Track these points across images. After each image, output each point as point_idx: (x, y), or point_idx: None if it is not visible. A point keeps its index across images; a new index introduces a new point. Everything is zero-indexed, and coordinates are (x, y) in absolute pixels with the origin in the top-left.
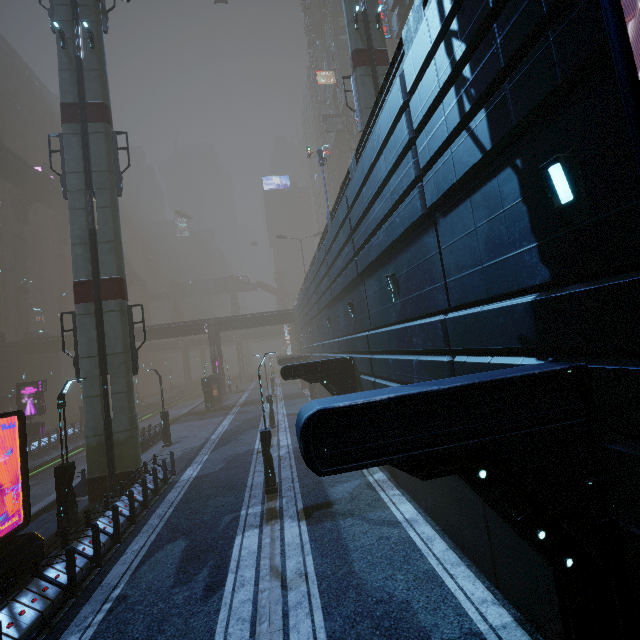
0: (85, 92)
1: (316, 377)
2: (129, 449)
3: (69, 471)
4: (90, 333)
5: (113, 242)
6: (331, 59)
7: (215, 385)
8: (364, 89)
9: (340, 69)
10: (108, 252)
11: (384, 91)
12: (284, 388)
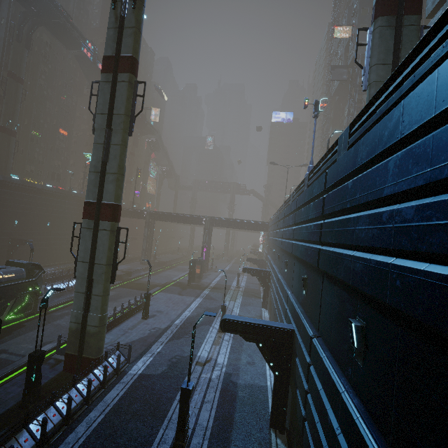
0: (121, 47)
1: (253, 337)
2: (95, 341)
3: (38, 360)
4: (87, 243)
5: (116, 174)
6: (351, 15)
7: (199, 265)
8: (381, 42)
9: (358, 24)
10: (111, 182)
11: (425, 46)
12: (248, 279)
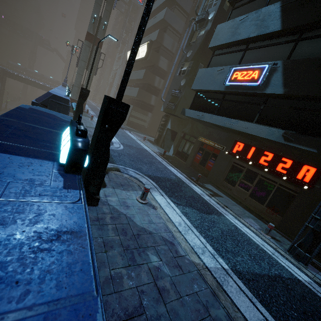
0: None
1: None
2: None
3: None
4: None
5: None
6: None
7: None
8: (85, 52)
9: None
10: None
11: None
12: None
